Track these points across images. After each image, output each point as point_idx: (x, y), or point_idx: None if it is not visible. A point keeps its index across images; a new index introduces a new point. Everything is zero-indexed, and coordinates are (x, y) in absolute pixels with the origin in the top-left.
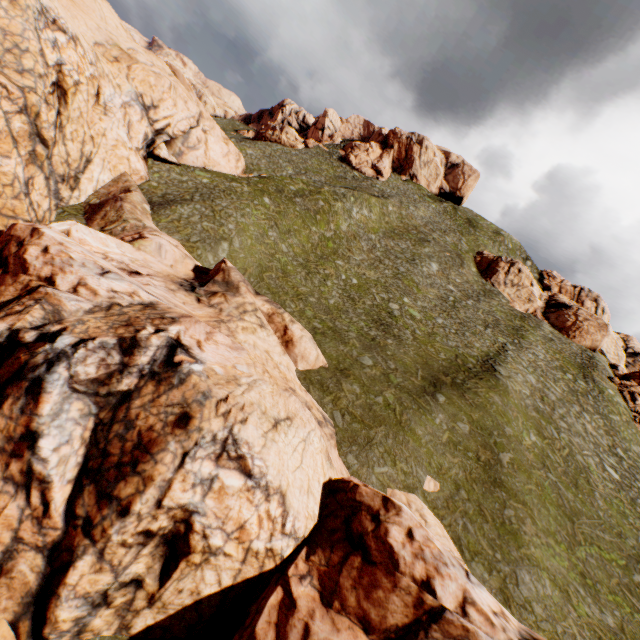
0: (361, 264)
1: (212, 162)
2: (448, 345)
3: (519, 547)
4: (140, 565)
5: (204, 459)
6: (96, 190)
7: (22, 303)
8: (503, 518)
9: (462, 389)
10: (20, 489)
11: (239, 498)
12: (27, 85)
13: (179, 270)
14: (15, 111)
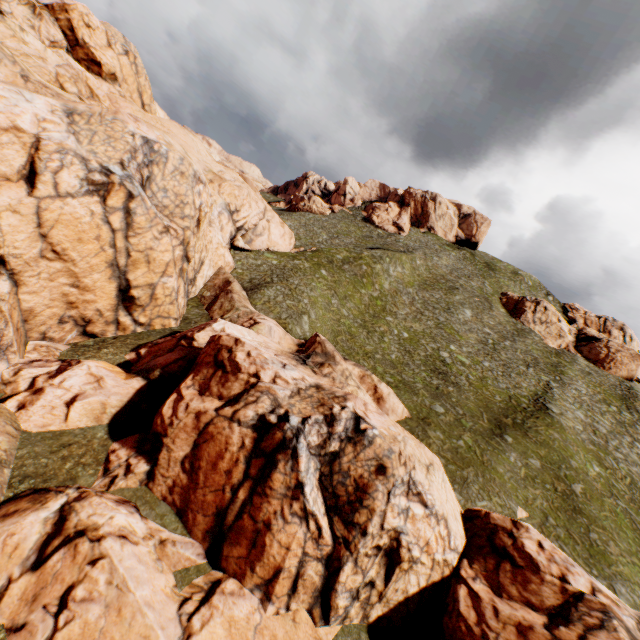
0: (406, 318)
1: (273, 243)
2: (499, 387)
3: (609, 565)
4: (373, 570)
5: (400, 495)
6: (204, 283)
7: (252, 395)
8: (589, 541)
9: (524, 428)
10: (302, 520)
11: (423, 522)
12: (185, 225)
13: (284, 345)
14: (178, 244)
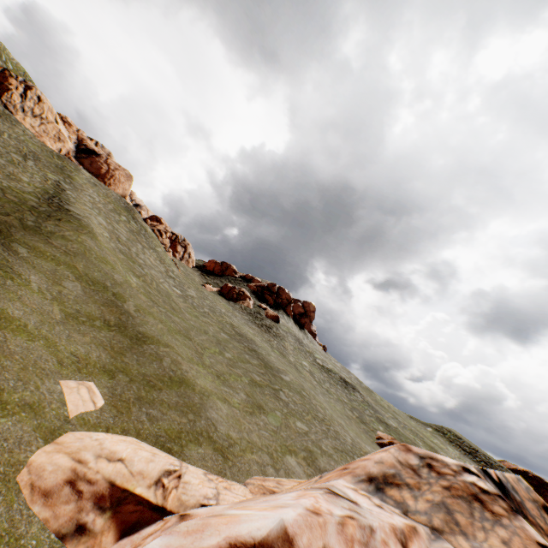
0: None
1: None
2: None
3: (194, 390)
4: None
5: None
6: None
7: None
8: (168, 372)
9: (42, 236)
10: None
11: None
12: None
13: None
14: None
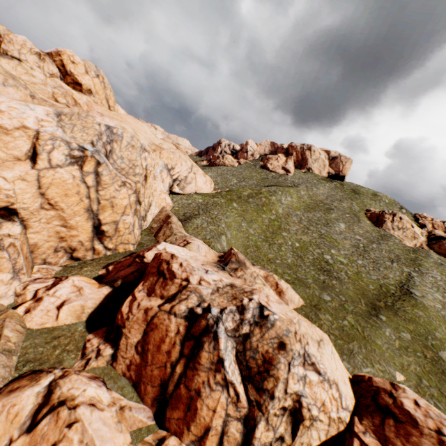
0: (297, 232)
1: (199, 188)
2: (371, 279)
3: None
4: (282, 427)
5: (298, 365)
6: (153, 219)
7: (184, 294)
8: None
9: (394, 309)
10: (224, 388)
11: (318, 387)
12: (136, 180)
13: (208, 257)
14: (132, 193)
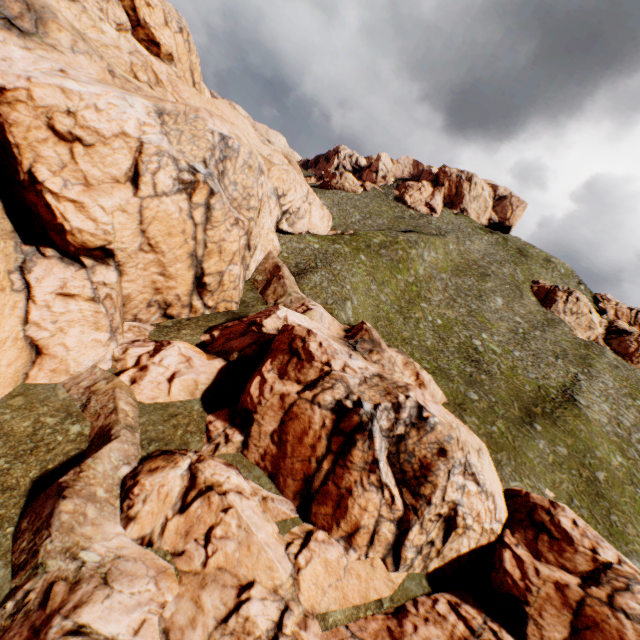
0: (439, 305)
1: (313, 226)
2: (529, 377)
3: (627, 543)
4: (434, 532)
5: (458, 474)
6: (256, 267)
7: (327, 381)
8: (609, 522)
9: (552, 418)
10: (378, 489)
11: (475, 497)
12: (250, 217)
13: (332, 331)
14: (243, 234)
